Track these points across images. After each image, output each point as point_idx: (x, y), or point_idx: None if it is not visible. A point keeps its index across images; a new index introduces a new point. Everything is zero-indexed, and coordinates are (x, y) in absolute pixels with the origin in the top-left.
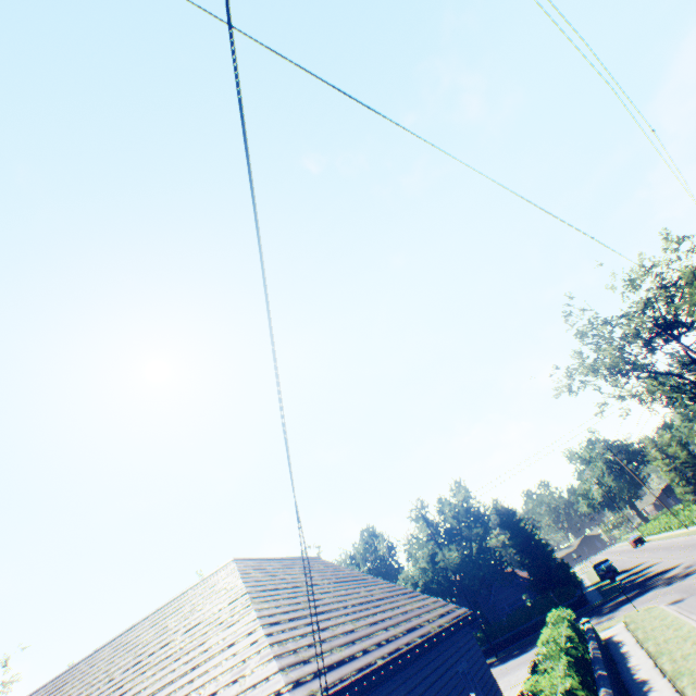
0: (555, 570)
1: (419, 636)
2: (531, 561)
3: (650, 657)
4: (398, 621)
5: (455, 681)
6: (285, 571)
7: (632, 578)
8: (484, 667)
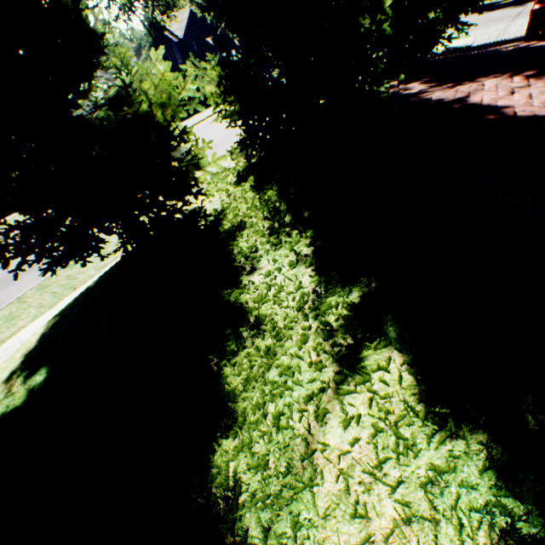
0: None
1: None
2: None
3: None
4: None
5: None
6: None
7: None
8: None
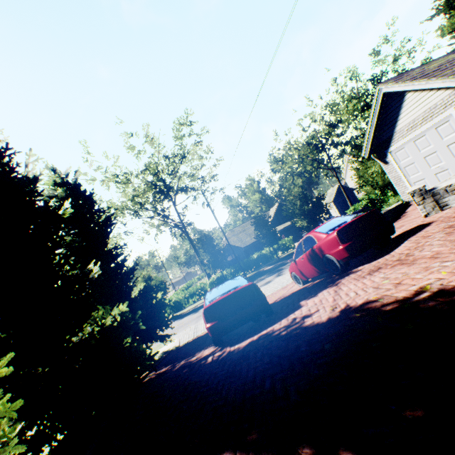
0: None
1: None
2: None
3: None
4: None
5: None
6: None
7: None
8: None
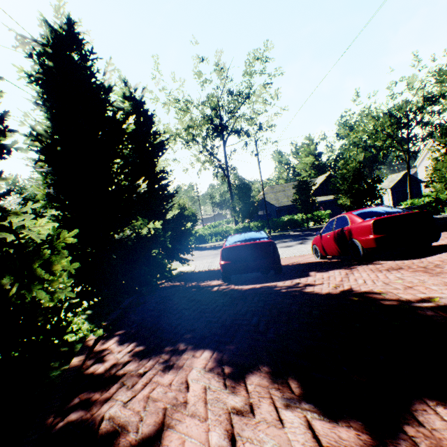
0: None
1: None
2: None
3: None
4: None
5: None
6: None
7: None
8: None
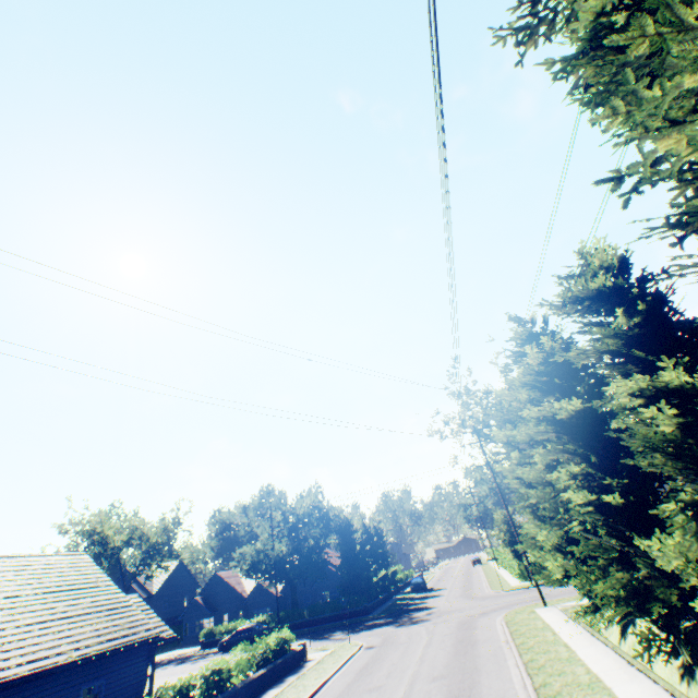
0: (362, 579)
1: (32, 669)
2: (346, 568)
3: (274, 696)
4: (39, 649)
5: (65, 697)
6: (4, 576)
7: (415, 602)
8: (135, 680)
